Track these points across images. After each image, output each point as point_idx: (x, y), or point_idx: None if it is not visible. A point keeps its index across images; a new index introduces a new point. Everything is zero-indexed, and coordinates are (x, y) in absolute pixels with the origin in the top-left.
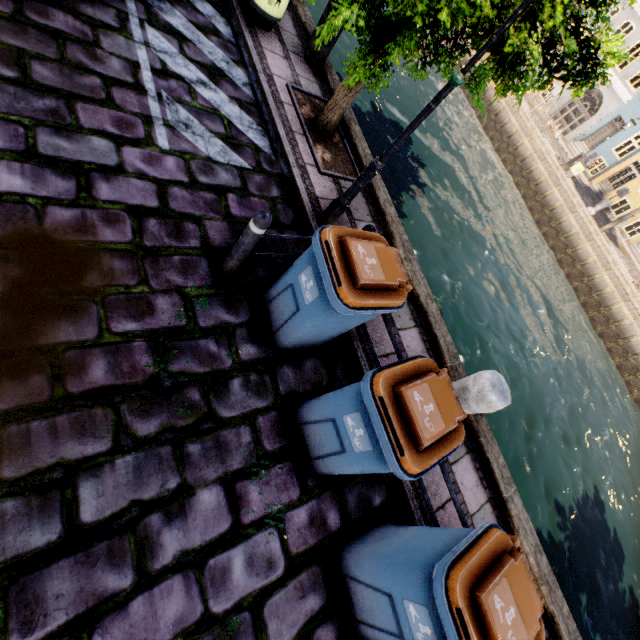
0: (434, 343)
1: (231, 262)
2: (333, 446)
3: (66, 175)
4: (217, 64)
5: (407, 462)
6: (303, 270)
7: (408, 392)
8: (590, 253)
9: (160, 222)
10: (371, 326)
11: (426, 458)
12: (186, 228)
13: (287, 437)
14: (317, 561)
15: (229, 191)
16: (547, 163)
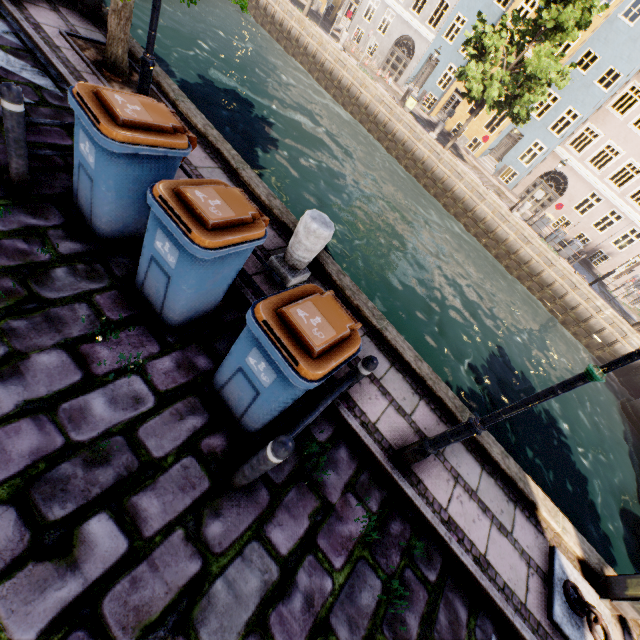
0: (286, 230)
1: (13, 162)
2: (163, 283)
3: None
4: None
5: (196, 236)
6: (79, 139)
7: (188, 190)
8: (444, 171)
9: None
10: None
11: (218, 235)
12: None
13: (134, 309)
14: (192, 393)
15: None
16: (386, 105)
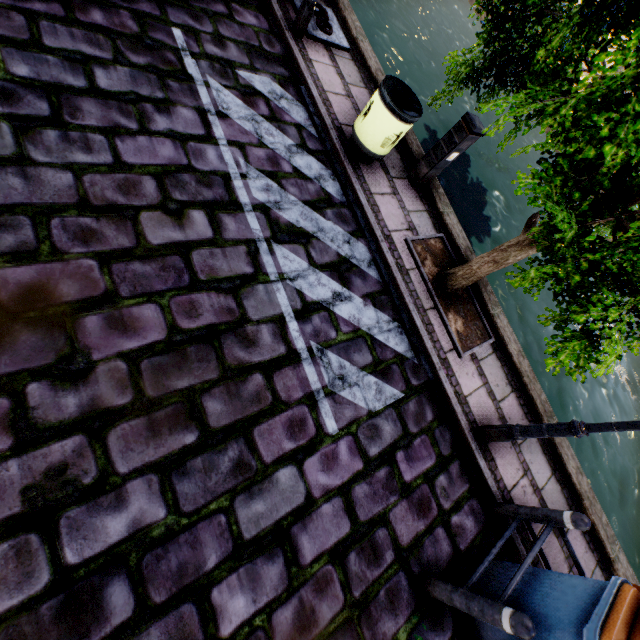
0: (591, 529)
1: (448, 604)
2: None
3: (273, 553)
4: (341, 252)
5: None
6: None
7: None
8: None
9: (357, 551)
10: (544, 553)
11: None
12: (378, 540)
13: None
14: None
15: (396, 448)
16: None
